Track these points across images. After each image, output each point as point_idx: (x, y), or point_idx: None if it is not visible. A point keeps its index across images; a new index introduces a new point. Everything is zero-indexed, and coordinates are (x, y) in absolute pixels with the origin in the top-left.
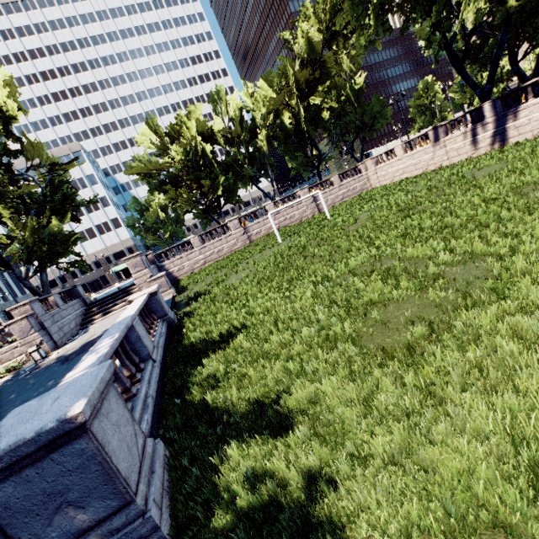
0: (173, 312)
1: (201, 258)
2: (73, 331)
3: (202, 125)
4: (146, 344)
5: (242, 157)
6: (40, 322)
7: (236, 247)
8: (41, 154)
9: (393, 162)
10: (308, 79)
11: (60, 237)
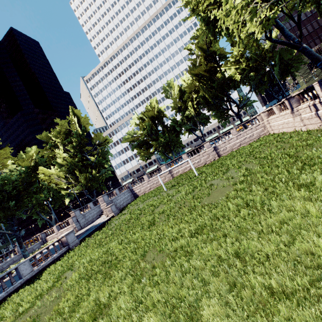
0: (77, 241)
1: (148, 186)
2: (94, 219)
3: (151, 113)
4: (23, 273)
5: (180, 121)
6: (77, 219)
7: (165, 180)
8: (99, 138)
9: (275, 118)
10: (205, 69)
11: (96, 177)
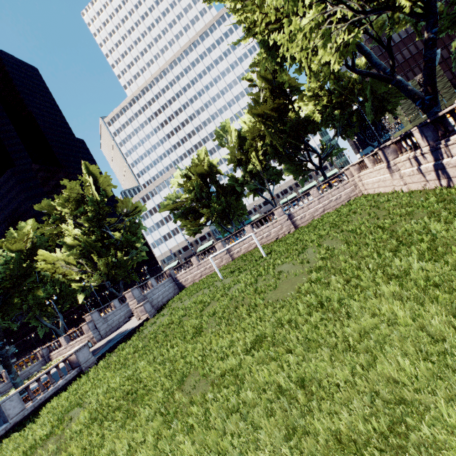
0: (92, 359)
1: (198, 272)
2: (121, 323)
3: (199, 168)
4: (9, 413)
5: (241, 178)
6: (95, 324)
7: (222, 263)
8: (127, 205)
9: (368, 173)
10: (272, 106)
11: (123, 262)
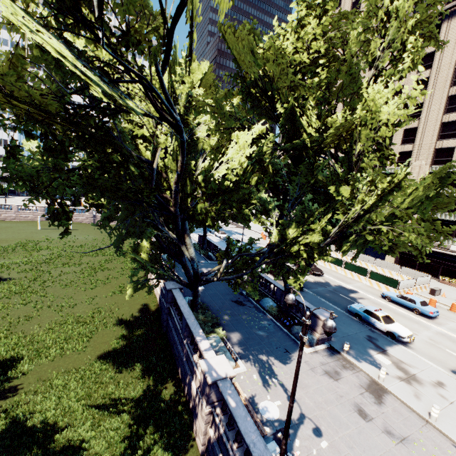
0: None
1: (14, 216)
2: None
3: None
4: None
5: None
6: None
7: (37, 219)
8: None
9: None
10: None
11: None
